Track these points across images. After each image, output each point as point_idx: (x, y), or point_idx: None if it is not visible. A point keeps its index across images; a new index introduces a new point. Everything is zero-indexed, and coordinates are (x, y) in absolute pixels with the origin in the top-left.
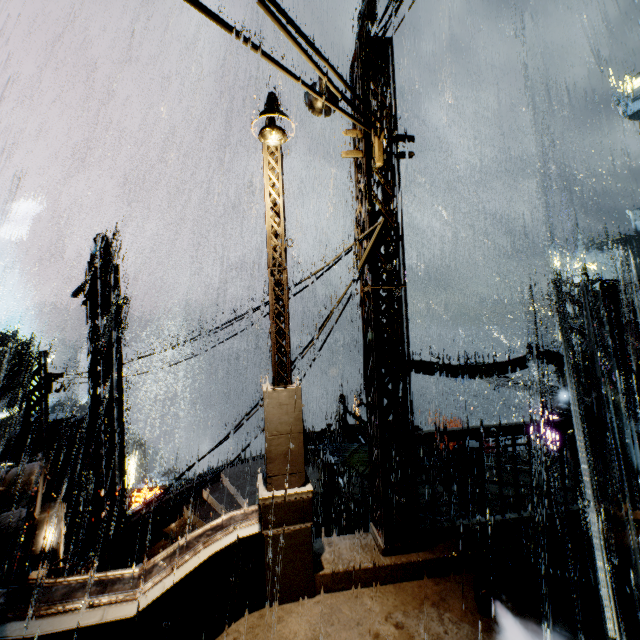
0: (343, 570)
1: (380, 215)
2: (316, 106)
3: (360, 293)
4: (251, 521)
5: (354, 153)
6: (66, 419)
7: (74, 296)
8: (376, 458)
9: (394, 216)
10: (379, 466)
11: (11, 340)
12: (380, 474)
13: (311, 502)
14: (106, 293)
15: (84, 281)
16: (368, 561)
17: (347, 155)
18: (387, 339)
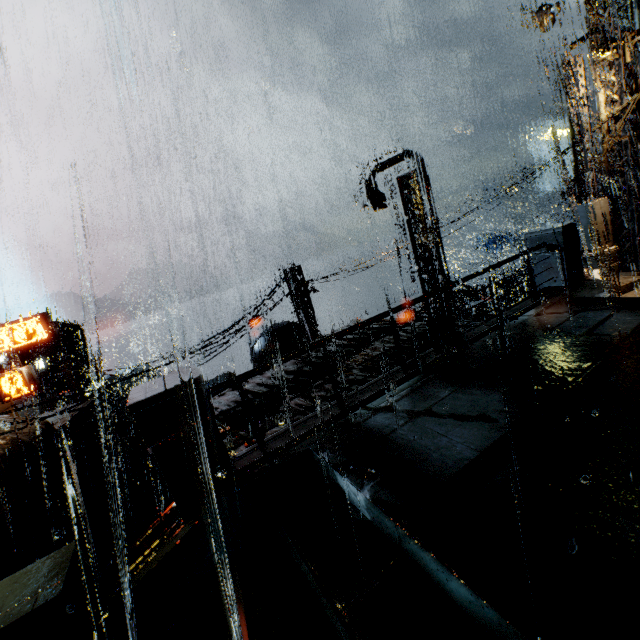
0: (629, 283)
1: (627, 93)
2: (546, 25)
3: (603, 147)
4: (590, 269)
5: (614, 56)
6: (291, 323)
7: (374, 203)
8: (626, 234)
9: (634, 92)
10: (635, 233)
11: (63, 325)
12: (636, 237)
13: (617, 252)
14: (430, 188)
15: (369, 193)
16: (635, 278)
17: (610, 58)
18: (634, 166)
